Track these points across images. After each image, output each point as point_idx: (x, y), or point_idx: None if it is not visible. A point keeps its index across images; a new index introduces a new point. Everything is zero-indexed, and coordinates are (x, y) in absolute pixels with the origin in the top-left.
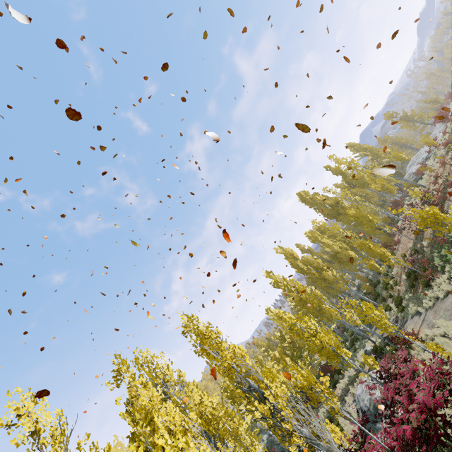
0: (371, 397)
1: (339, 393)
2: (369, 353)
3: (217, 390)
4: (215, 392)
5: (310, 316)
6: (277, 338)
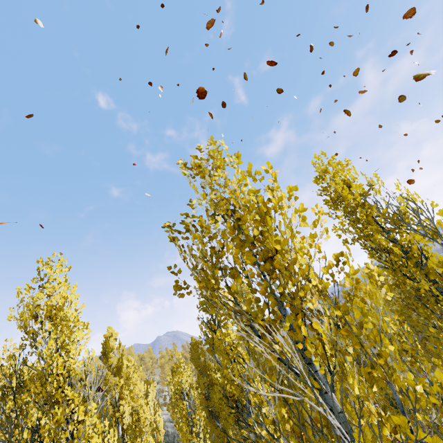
0: None
1: None
2: None
3: None
4: None
5: None
6: None
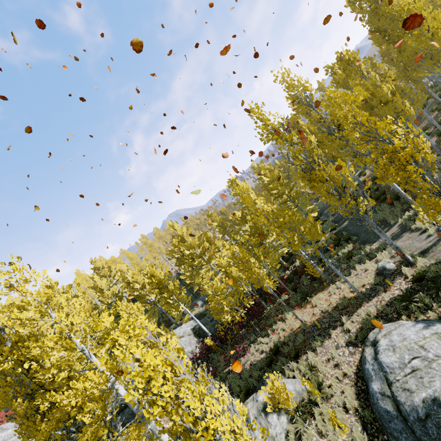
0: (437, 400)
1: (316, 315)
2: (390, 274)
3: (163, 250)
4: (159, 250)
5: (286, 198)
6: (236, 219)
